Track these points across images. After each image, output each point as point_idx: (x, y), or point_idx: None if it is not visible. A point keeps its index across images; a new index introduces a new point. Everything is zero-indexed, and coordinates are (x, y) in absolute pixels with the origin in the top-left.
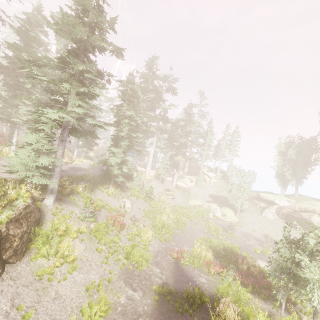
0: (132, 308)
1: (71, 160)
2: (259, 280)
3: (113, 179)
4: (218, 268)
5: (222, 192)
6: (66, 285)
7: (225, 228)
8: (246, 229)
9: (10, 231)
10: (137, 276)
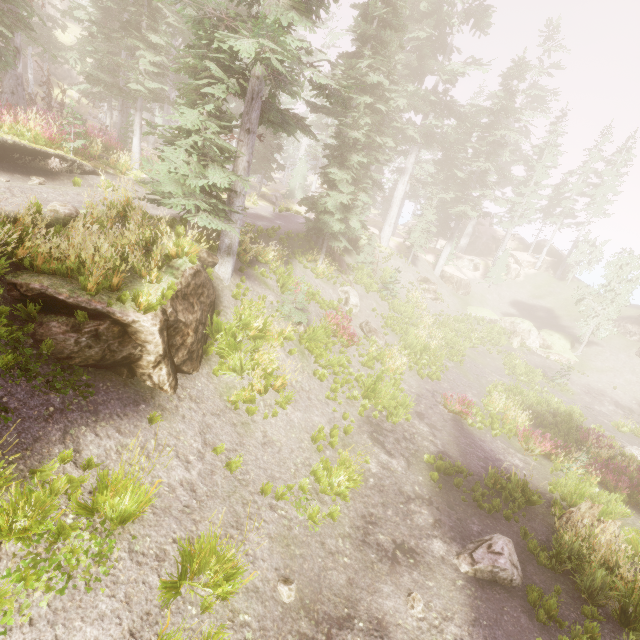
0: (392, 484)
1: None
2: (637, 484)
3: (326, 242)
4: (552, 446)
5: (543, 299)
6: (278, 426)
7: (546, 373)
8: (594, 381)
9: (179, 315)
10: (390, 431)
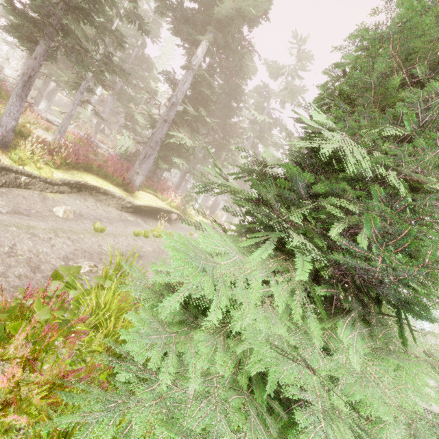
0: None
1: None
2: None
3: None
4: None
5: None
6: None
7: None
8: None
9: None
10: None
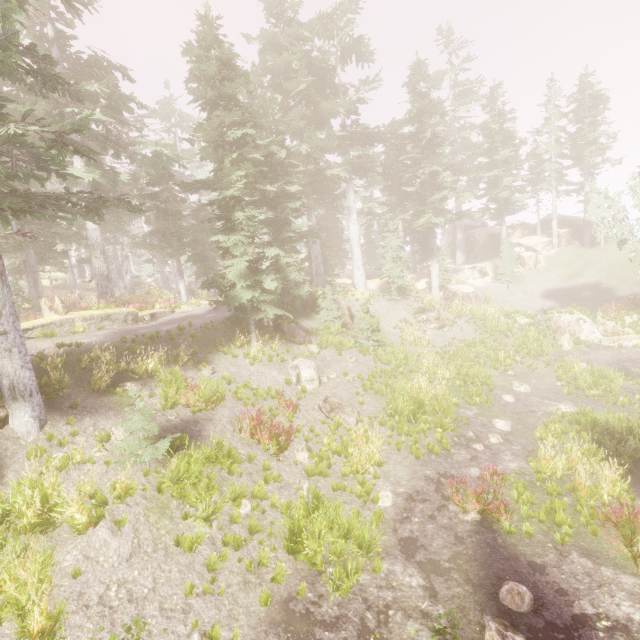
0: None
1: (170, 306)
2: None
3: (251, 318)
4: None
5: (581, 276)
6: None
7: (628, 369)
8: None
9: None
10: (331, 623)
